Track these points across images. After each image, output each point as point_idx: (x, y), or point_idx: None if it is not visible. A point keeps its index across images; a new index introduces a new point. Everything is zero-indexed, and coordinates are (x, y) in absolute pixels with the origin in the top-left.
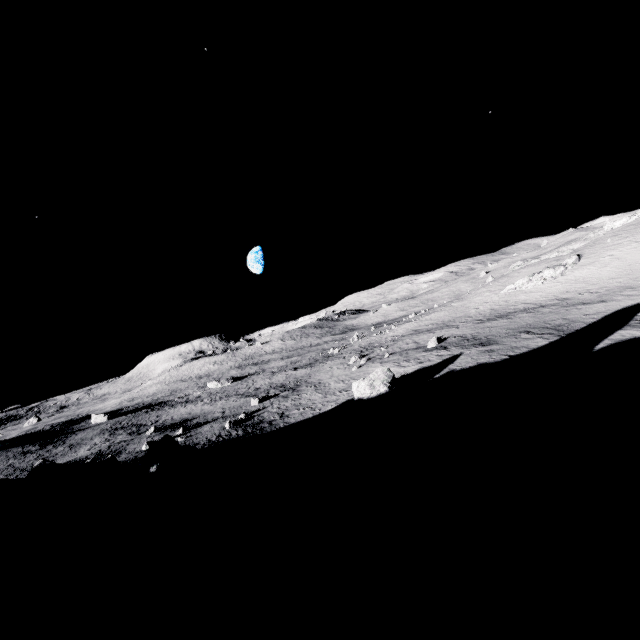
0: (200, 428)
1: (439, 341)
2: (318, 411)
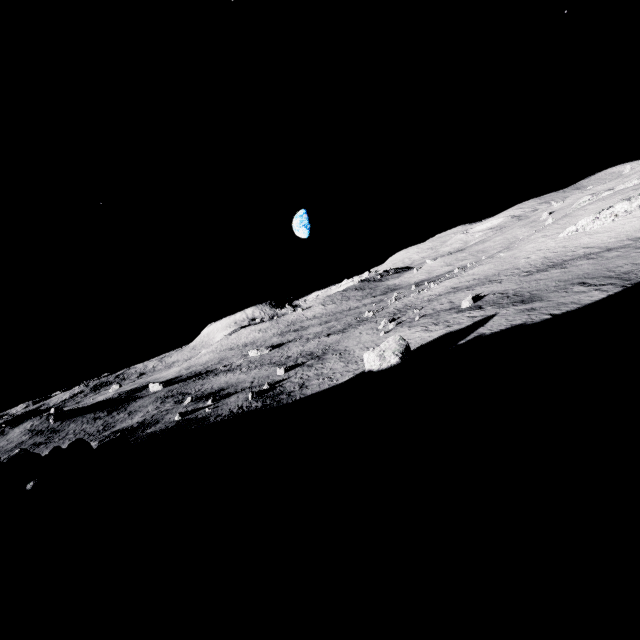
0: (228, 399)
1: (475, 300)
2: (335, 382)
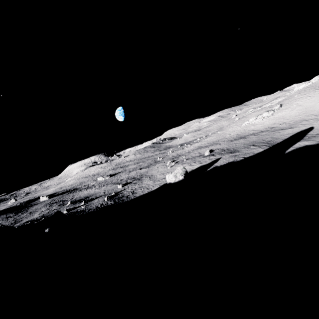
0: (93, 201)
1: (210, 152)
2: (150, 190)
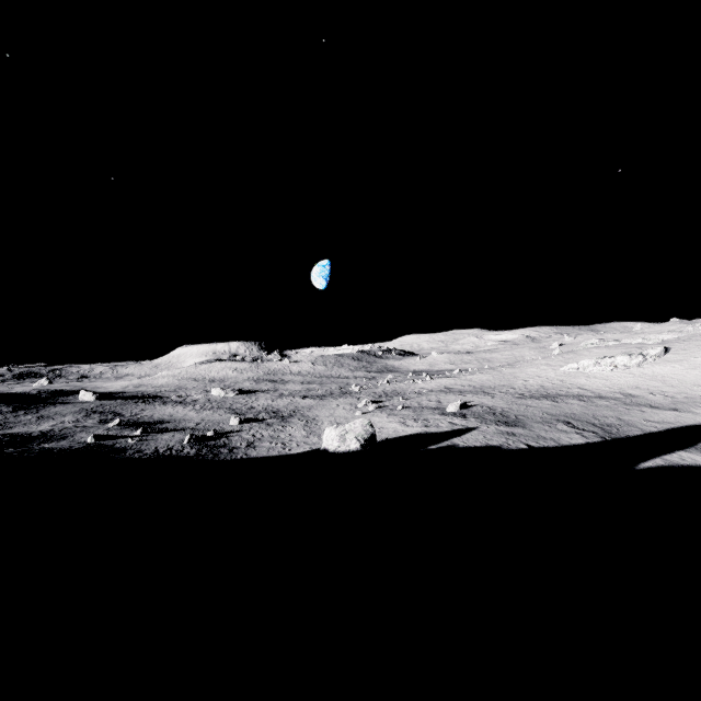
0: (161, 434)
1: (463, 407)
2: (287, 451)
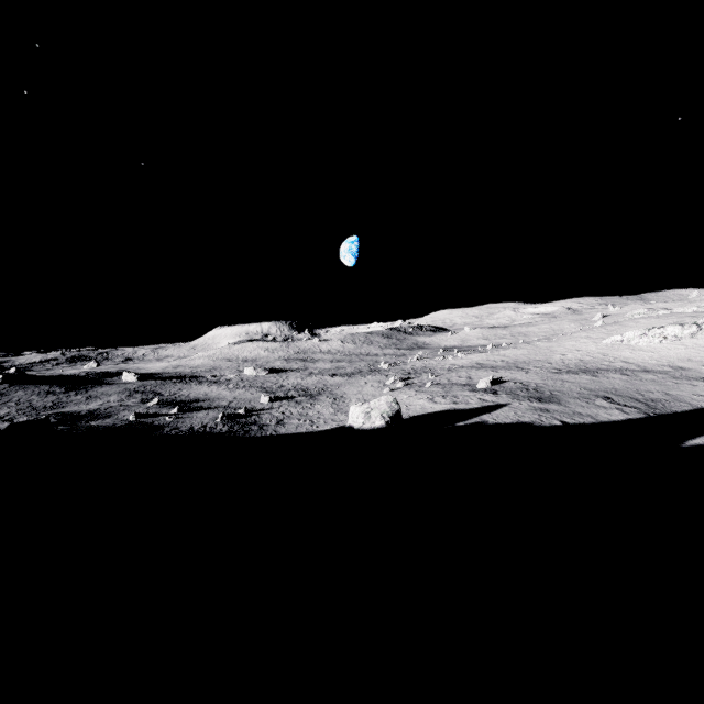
0: (196, 412)
1: (494, 383)
2: (314, 428)
